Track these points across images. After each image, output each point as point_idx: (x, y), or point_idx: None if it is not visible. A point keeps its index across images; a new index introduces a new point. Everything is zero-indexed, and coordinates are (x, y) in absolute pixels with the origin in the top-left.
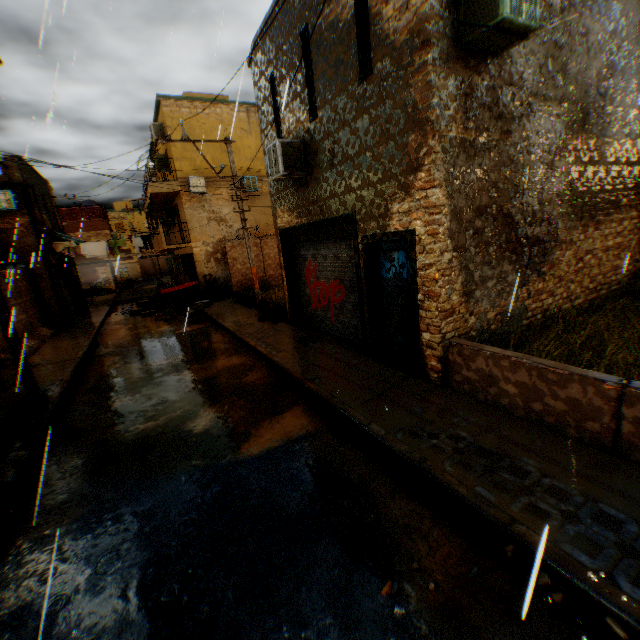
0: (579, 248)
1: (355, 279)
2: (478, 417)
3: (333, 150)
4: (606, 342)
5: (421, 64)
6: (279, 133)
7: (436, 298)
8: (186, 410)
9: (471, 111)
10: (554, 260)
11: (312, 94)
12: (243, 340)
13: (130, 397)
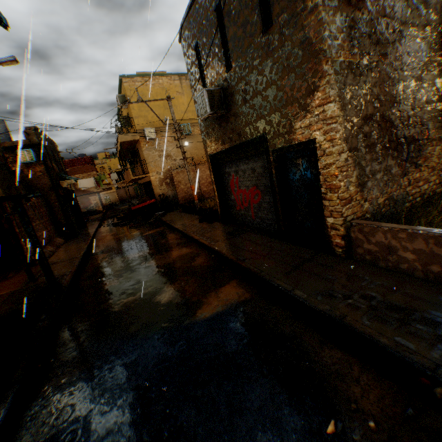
0: None
1: (268, 184)
2: (382, 280)
3: (245, 90)
4: None
5: (313, 7)
6: (204, 86)
7: (337, 190)
8: (154, 287)
9: (355, 40)
10: (427, 154)
11: (226, 52)
12: (190, 236)
13: (115, 280)
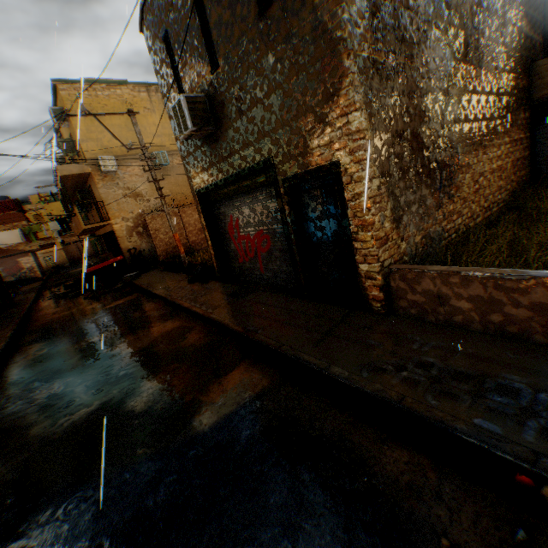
0: (474, 171)
1: (280, 226)
2: (436, 339)
3: (240, 97)
4: (526, 247)
5: None
6: (182, 94)
7: (370, 227)
8: (124, 388)
9: (378, 32)
10: (458, 183)
11: (210, 45)
12: (176, 303)
13: (59, 384)
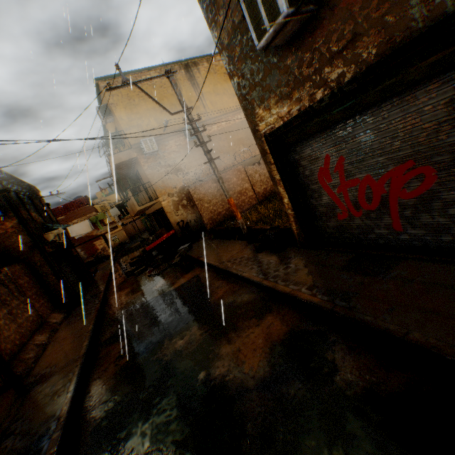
0: None
1: None
2: None
3: None
4: None
5: None
6: None
7: None
8: None
9: None
10: None
11: None
12: (263, 285)
13: None
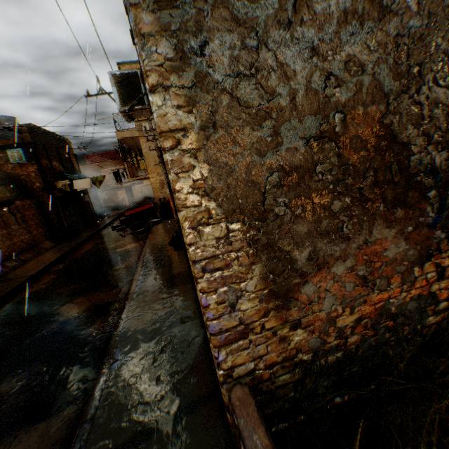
0: None
1: None
2: None
3: None
4: None
5: None
6: None
7: (202, 309)
8: None
9: None
10: None
11: None
12: (135, 270)
13: None
